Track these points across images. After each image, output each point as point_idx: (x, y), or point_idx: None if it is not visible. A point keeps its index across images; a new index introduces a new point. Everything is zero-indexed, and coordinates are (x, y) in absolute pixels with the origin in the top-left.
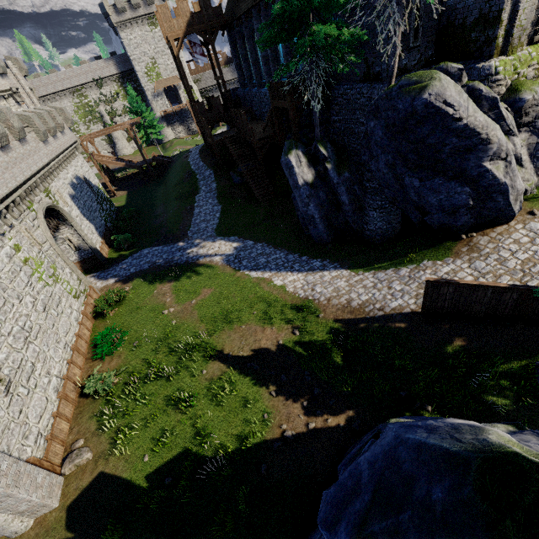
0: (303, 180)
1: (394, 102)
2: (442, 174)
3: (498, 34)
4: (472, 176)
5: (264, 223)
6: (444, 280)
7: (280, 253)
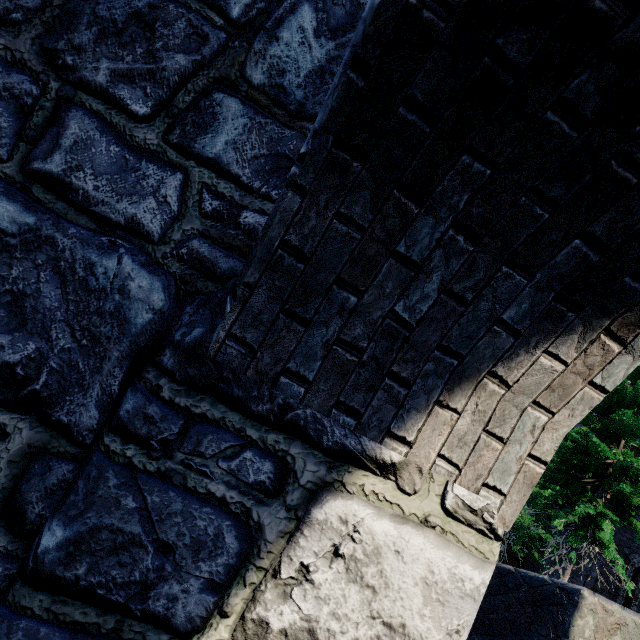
0: None
1: None
2: None
3: None
4: None
5: None
6: None
7: None
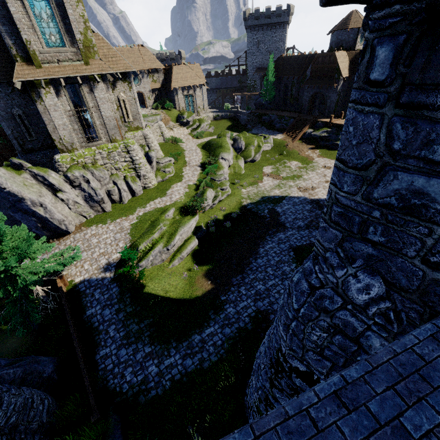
0: None
1: None
2: (21, 211)
3: (56, 144)
4: (32, 213)
5: None
6: None
7: None
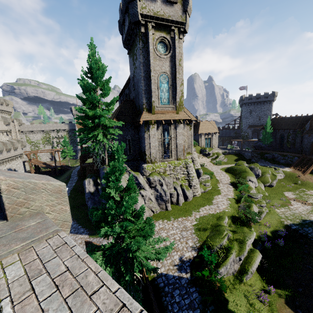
0: (88, 191)
1: (101, 171)
2: None
3: (146, 158)
4: None
5: (80, 206)
6: (89, 241)
7: (72, 223)
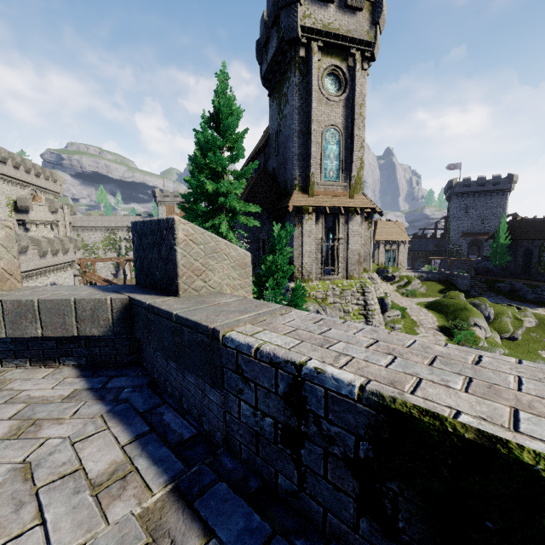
0: None
1: None
2: None
3: (294, 271)
4: None
5: None
6: None
7: None
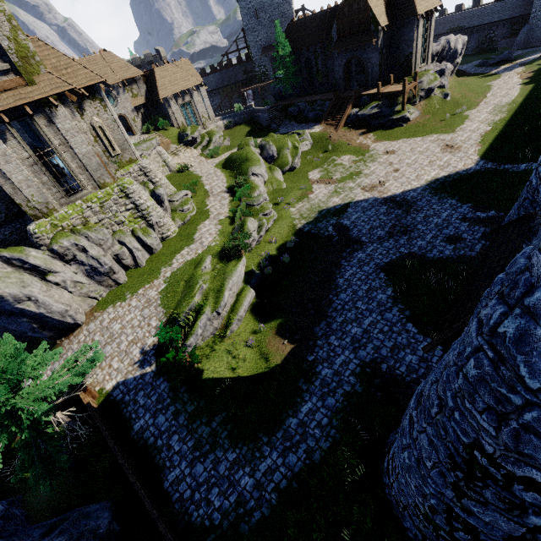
0: None
1: None
2: (4, 313)
3: (25, 210)
4: (19, 312)
5: None
6: None
7: None
